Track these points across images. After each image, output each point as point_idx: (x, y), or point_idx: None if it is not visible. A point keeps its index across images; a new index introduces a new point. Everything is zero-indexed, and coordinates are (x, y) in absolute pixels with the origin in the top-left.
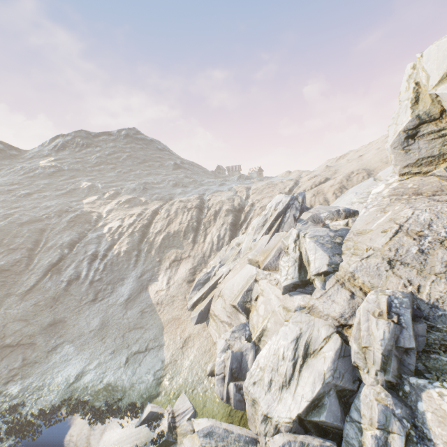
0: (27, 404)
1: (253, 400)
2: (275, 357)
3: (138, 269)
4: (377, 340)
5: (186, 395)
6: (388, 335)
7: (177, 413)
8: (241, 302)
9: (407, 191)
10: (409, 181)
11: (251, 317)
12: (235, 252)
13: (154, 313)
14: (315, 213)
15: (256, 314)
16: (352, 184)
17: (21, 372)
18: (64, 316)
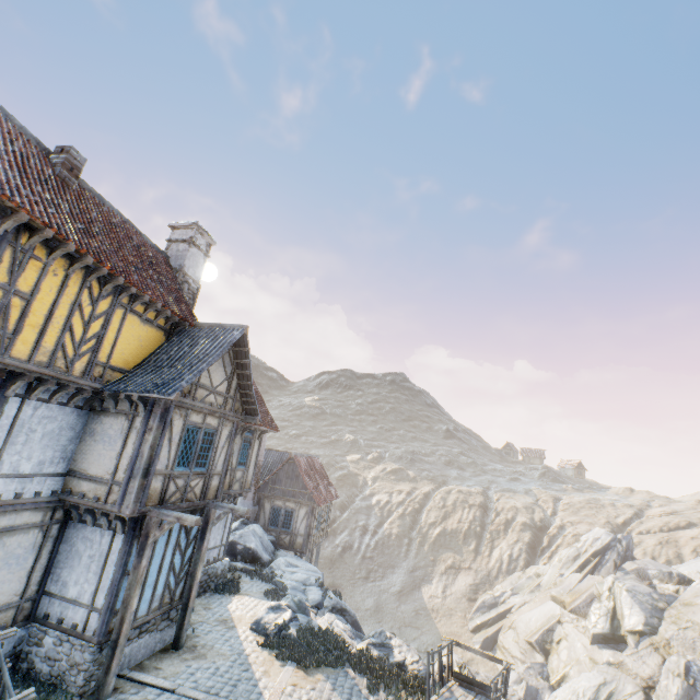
0: None
1: None
2: (574, 693)
3: (409, 561)
4: (671, 694)
5: None
6: (681, 691)
7: None
8: (539, 640)
9: None
10: None
11: (550, 659)
12: (533, 583)
13: (430, 619)
14: (641, 566)
15: (557, 658)
16: None
17: None
18: (341, 583)
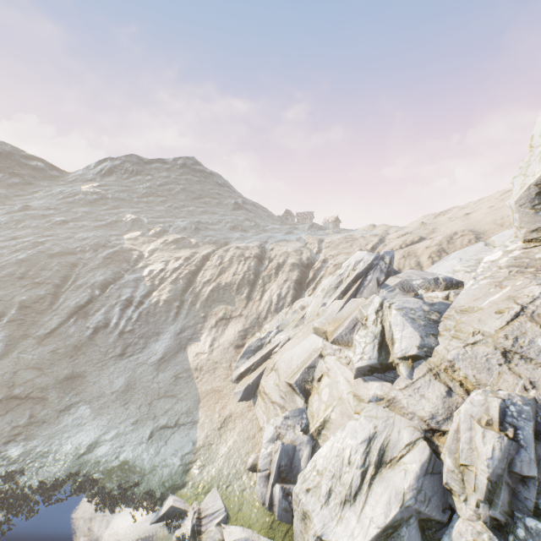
0: (27, 472)
1: (304, 513)
2: (338, 460)
3: (178, 324)
4: (482, 458)
5: (219, 492)
6: (499, 454)
7: (205, 514)
8: (299, 381)
9: (534, 263)
10: (537, 250)
11: (310, 402)
12: (298, 317)
13: (191, 381)
14: (405, 279)
15: (318, 399)
16: (454, 247)
17: (25, 432)
18: (84, 370)
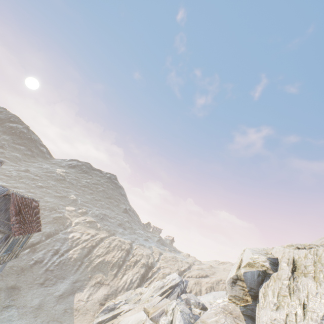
0: None
1: None
2: None
3: (75, 276)
4: None
5: None
6: None
7: None
8: None
9: (228, 309)
10: (231, 304)
11: None
12: (137, 298)
13: (72, 316)
14: (188, 297)
15: None
16: (218, 288)
17: None
18: (21, 285)
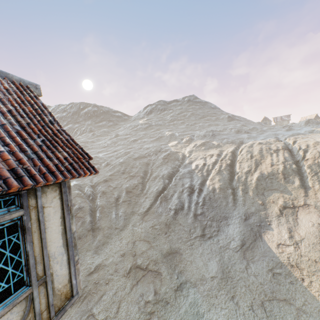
0: None
1: None
2: None
3: (239, 210)
4: None
5: None
6: None
7: None
8: None
9: None
10: None
11: None
12: None
13: (296, 282)
14: None
15: None
16: None
17: (156, 311)
18: (178, 247)
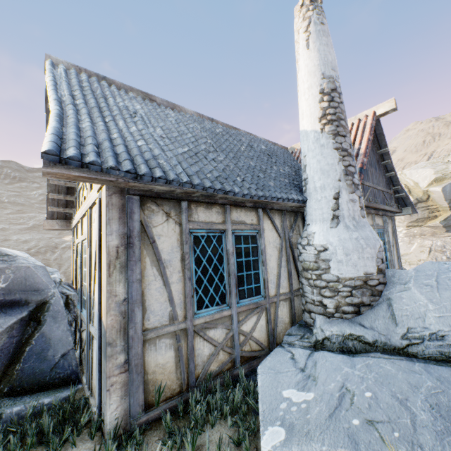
0: None
1: None
2: None
3: None
4: None
5: None
6: None
7: None
8: None
9: (415, 234)
10: (413, 229)
11: None
12: None
13: None
14: None
15: None
16: None
17: None
18: None
